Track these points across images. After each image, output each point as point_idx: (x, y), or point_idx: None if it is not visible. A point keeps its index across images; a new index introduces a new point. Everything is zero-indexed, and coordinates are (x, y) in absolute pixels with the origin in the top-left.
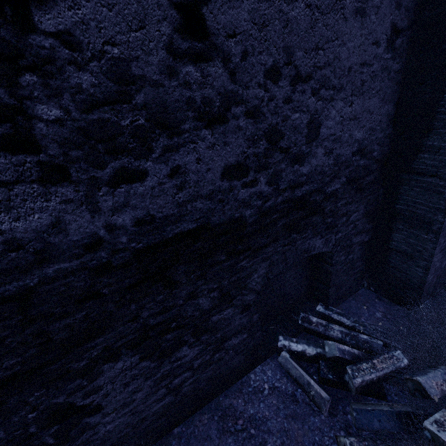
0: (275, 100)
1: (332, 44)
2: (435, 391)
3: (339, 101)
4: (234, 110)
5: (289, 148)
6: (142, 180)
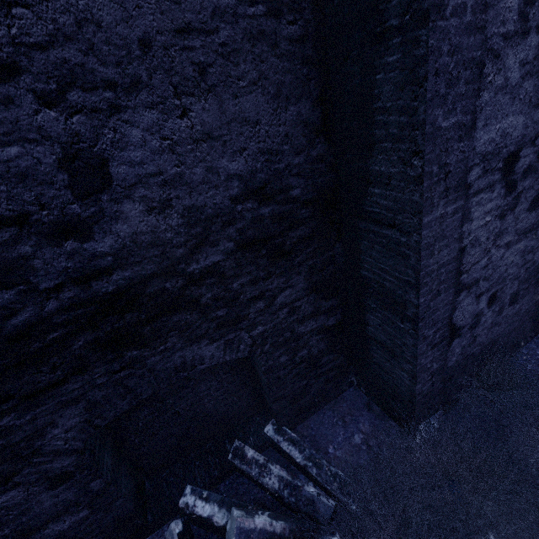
0: None
1: None
2: None
3: (142, 110)
4: None
5: (26, 214)
6: None
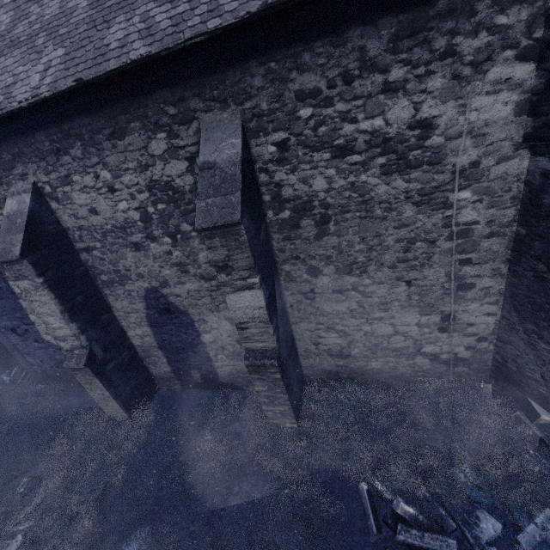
0: None
1: None
2: None
3: None
4: None
5: None
6: None
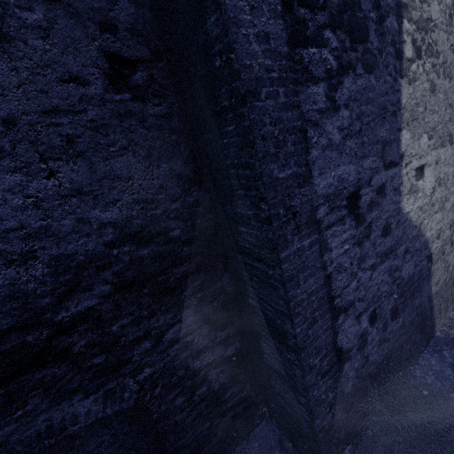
0: None
1: None
2: None
3: (3, 174)
4: None
5: None
6: None
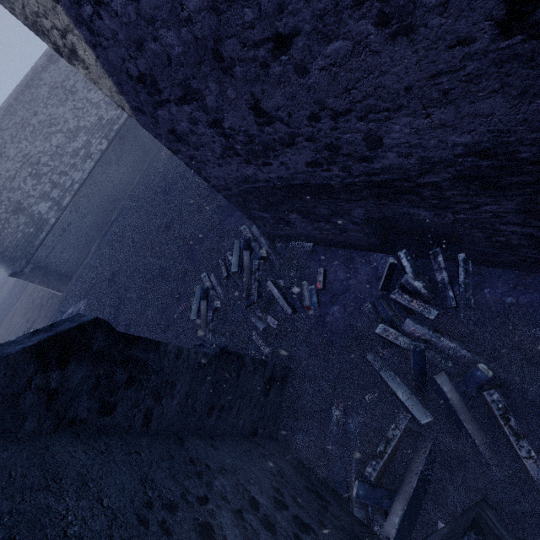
0: (323, 131)
1: (367, 80)
2: (408, 329)
3: (401, 117)
4: (297, 139)
5: (351, 154)
6: (271, 165)
